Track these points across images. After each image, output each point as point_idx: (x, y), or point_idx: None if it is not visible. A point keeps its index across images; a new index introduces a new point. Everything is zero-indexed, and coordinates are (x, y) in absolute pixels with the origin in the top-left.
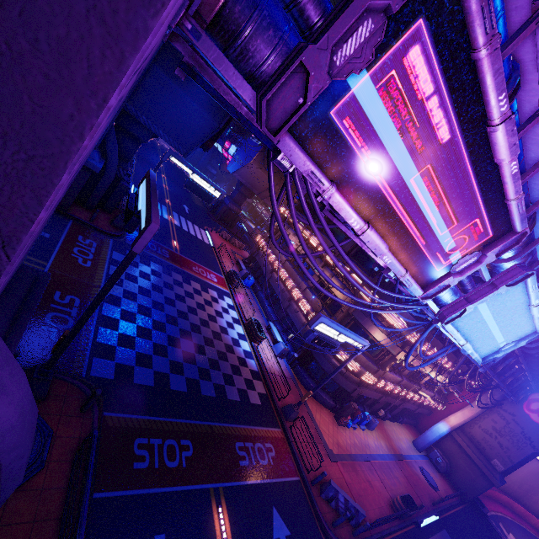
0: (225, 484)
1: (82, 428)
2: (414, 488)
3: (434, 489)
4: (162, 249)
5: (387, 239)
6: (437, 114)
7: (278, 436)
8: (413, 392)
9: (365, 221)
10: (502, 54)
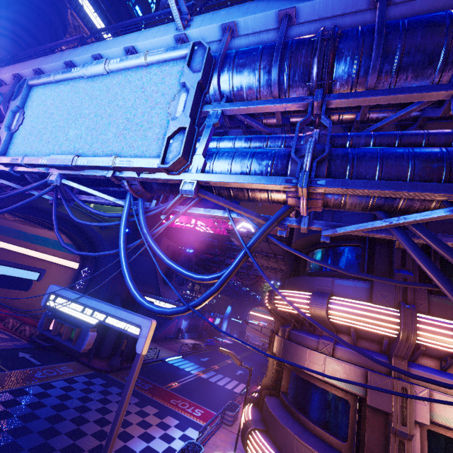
0: None
1: None
2: None
3: None
4: (147, 384)
5: None
6: None
7: None
8: None
9: None
10: None
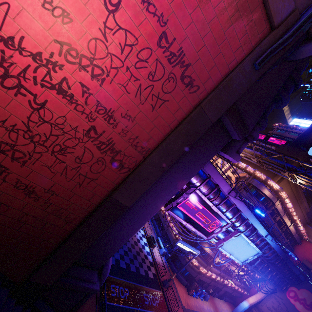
0: (140, 309)
1: None
2: None
3: None
4: None
5: (193, 225)
6: (198, 205)
7: (160, 294)
8: (227, 280)
9: (186, 221)
10: (212, 192)
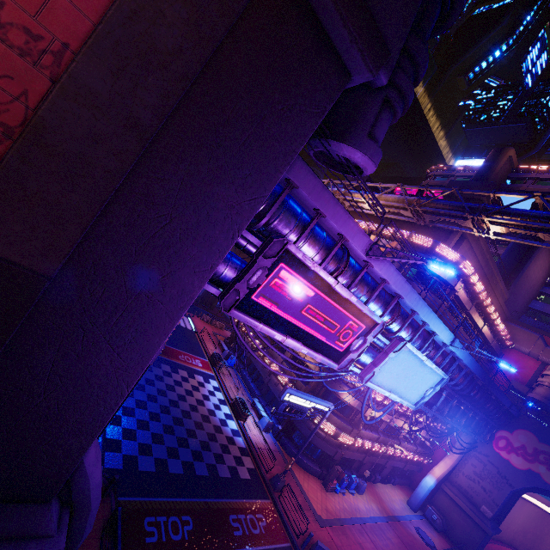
0: None
1: (104, 511)
2: (409, 548)
3: (431, 548)
4: None
5: (301, 340)
6: (303, 287)
7: (268, 507)
8: (393, 447)
9: (285, 334)
10: (330, 255)
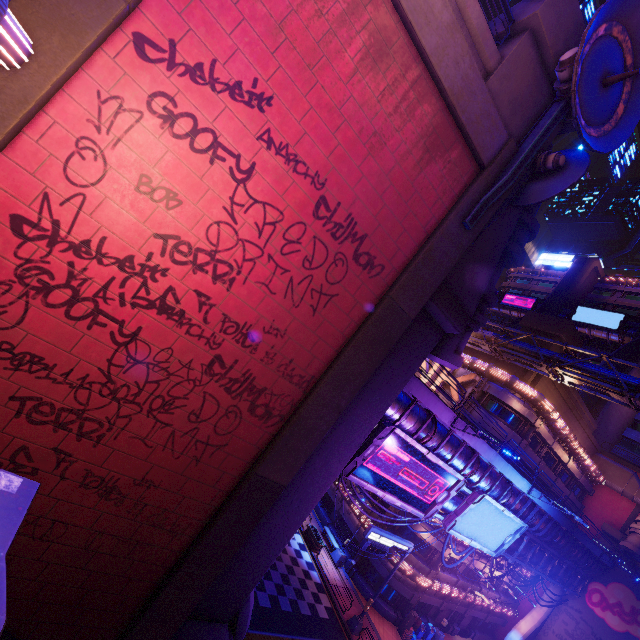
0: None
1: None
2: None
3: None
4: None
5: (397, 494)
6: (402, 455)
7: None
8: (473, 593)
9: (384, 490)
10: (422, 428)
